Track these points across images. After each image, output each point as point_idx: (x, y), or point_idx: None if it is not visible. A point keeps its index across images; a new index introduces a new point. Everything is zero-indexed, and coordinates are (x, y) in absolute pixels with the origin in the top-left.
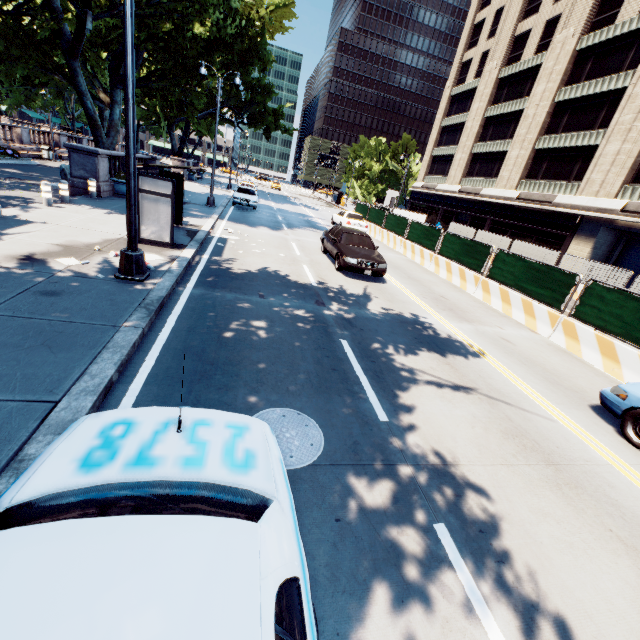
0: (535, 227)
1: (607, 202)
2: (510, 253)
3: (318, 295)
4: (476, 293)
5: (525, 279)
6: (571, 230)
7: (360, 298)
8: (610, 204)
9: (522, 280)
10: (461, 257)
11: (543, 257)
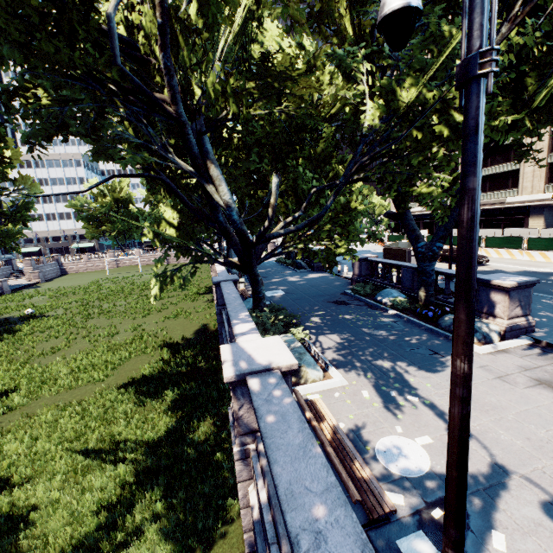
0: (500, 218)
1: (541, 196)
2: (536, 237)
3: (489, 273)
4: (524, 258)
5: (551, 245)
6: (525, 214)
7: (499, 271)
8: (543, 196)
9: (549, 246)
10: (503, 245)
11: (528, 233)
